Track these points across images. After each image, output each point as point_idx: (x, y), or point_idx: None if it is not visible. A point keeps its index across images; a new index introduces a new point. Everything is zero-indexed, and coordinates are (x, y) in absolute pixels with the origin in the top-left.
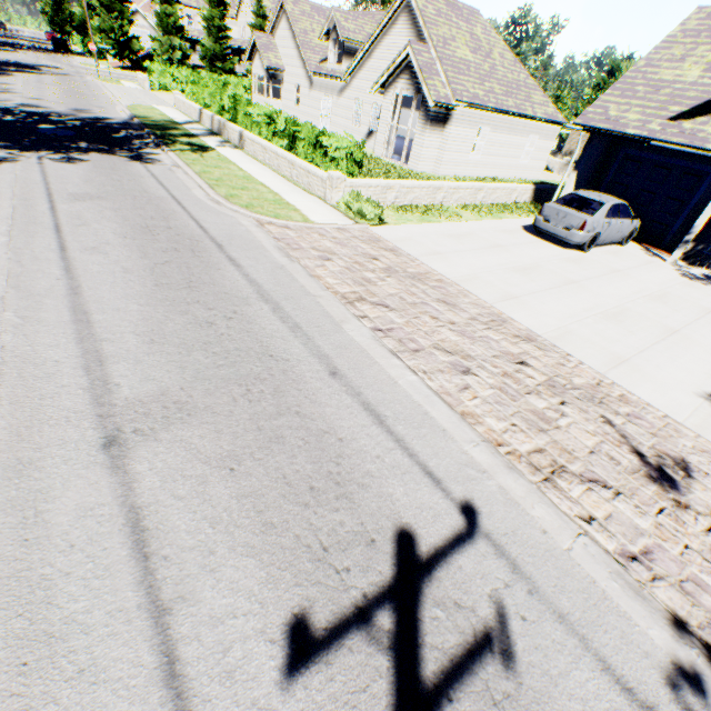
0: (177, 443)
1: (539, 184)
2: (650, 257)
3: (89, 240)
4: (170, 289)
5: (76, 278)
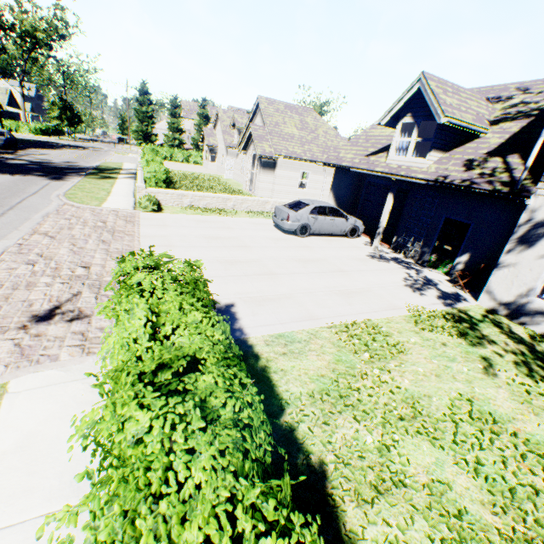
0: None
1: None
2: (364, 245)
3: None
4: None
5: None
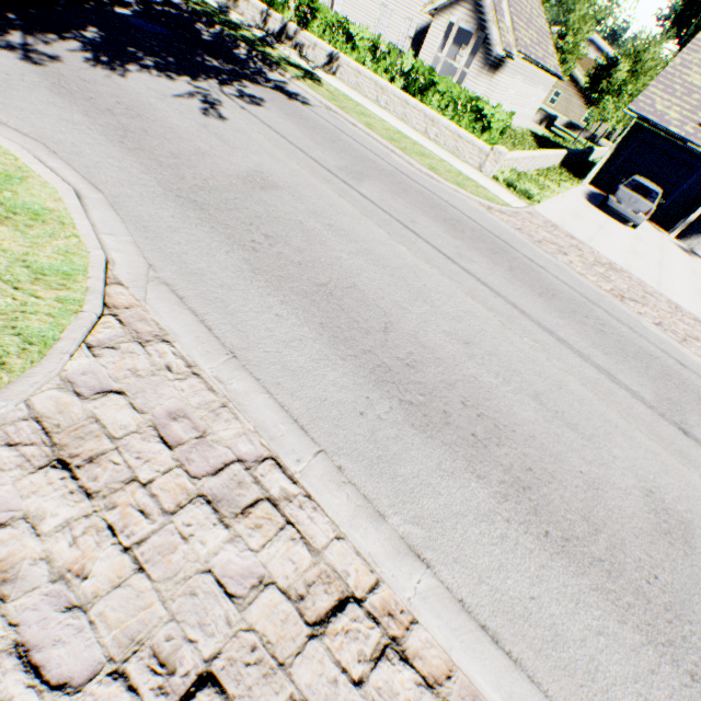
0: (698, 426)
1: (567, 150)
2: (656, 231)
3: (443, 243)
4: (549, 299)
5: (499, 294)
